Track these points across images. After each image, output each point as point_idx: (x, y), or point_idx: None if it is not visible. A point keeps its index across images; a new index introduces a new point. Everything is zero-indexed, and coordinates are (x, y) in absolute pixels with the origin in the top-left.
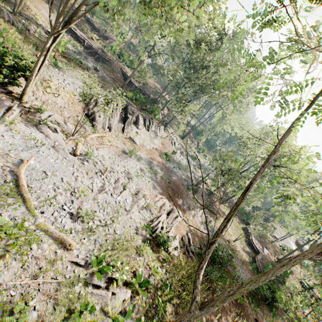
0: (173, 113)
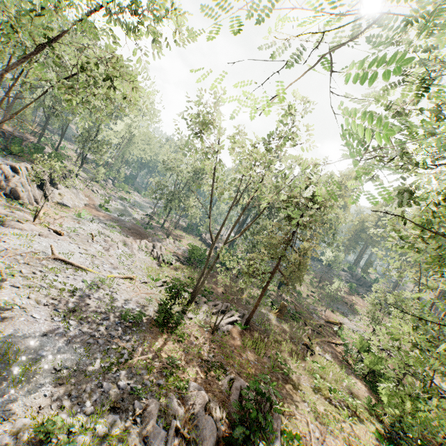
0: (62, 152)
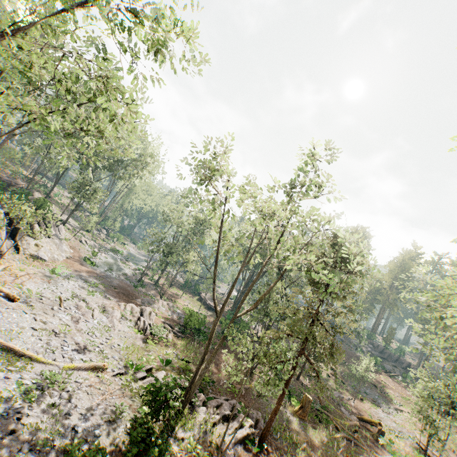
0: (56, 200)
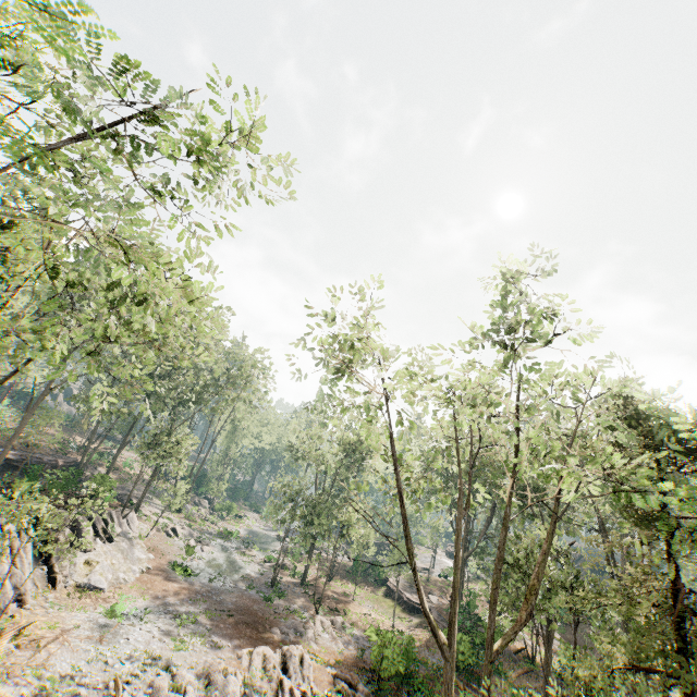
0: (126, 471)
